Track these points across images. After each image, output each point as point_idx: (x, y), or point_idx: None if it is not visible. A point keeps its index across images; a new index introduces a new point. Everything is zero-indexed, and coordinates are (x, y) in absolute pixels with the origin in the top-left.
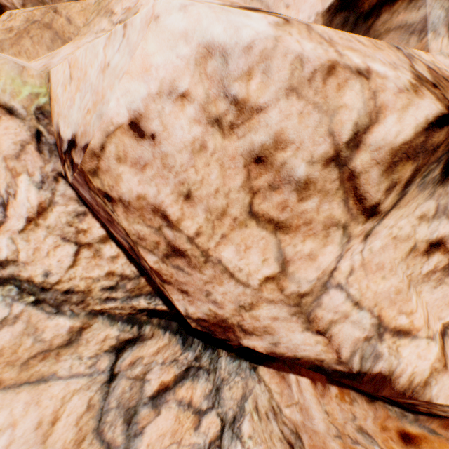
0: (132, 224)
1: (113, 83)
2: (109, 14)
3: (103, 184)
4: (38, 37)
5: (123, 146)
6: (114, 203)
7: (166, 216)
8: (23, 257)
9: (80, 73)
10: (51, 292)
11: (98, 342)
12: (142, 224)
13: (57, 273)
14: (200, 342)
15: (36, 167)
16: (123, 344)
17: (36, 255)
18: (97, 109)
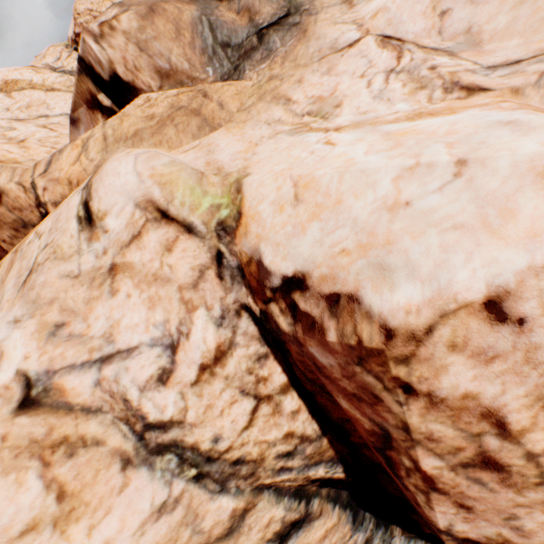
0: (428, 421)
1: (420, 230)
2: (283, 101)
3: (410, 373)
4: (183, 125)
5: (465, 330)
6: (411, 396)
7: (502, 423)
8: (191, 416)
9: (322, 198)
10: (218, 462)
11: (261, 527)
12: (445, 425)
13: (229, 437)
14: (371, 517)
15: (215, 298)
16: (288, 529)
17: (206, 414)
18: (371, 255)
